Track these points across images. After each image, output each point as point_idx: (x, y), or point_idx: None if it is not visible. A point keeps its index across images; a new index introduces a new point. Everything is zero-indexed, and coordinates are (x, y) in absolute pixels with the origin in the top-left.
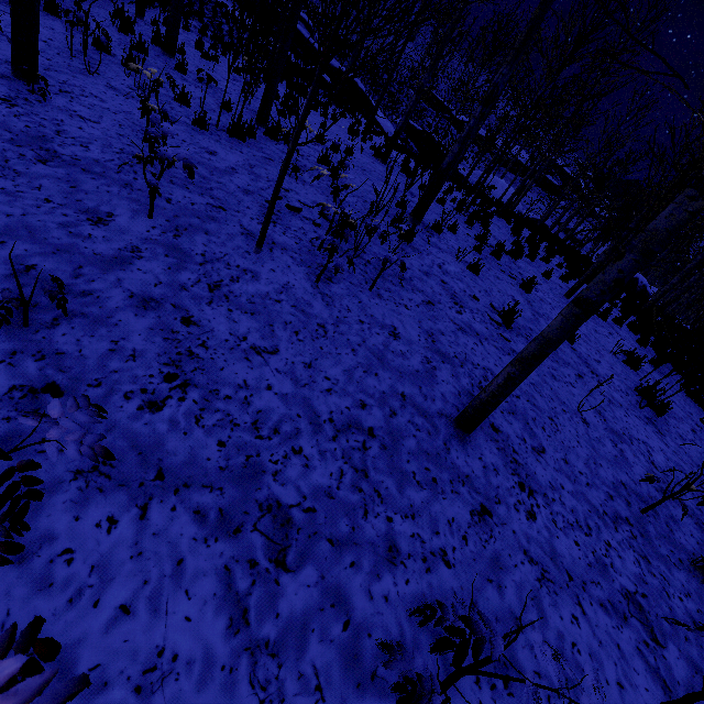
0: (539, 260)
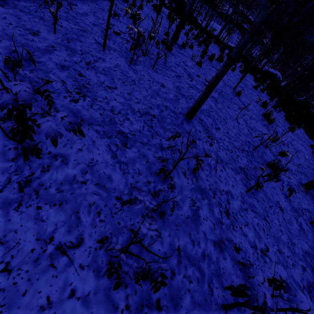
0: None
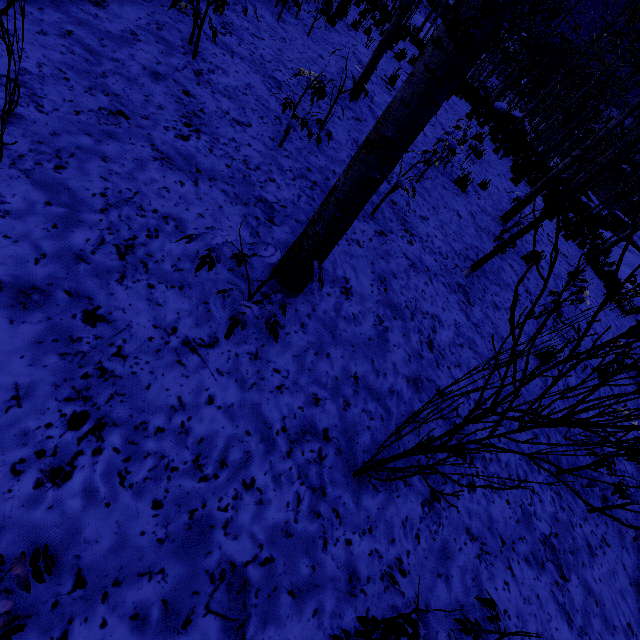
0: None
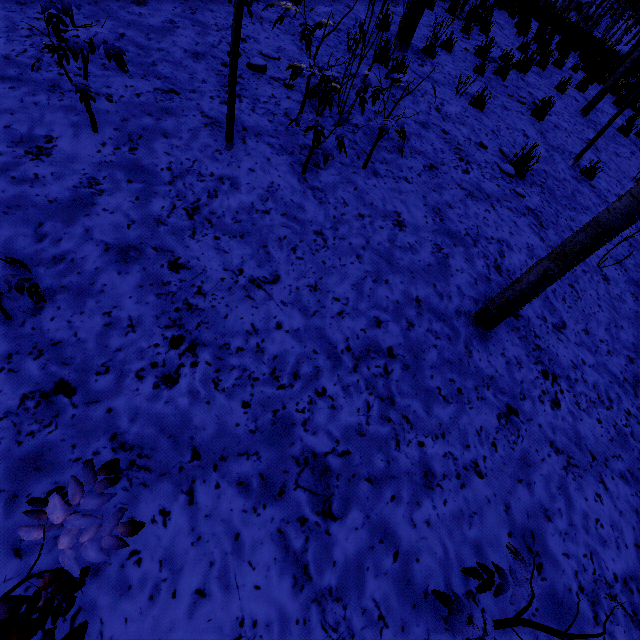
0: (550, 65)
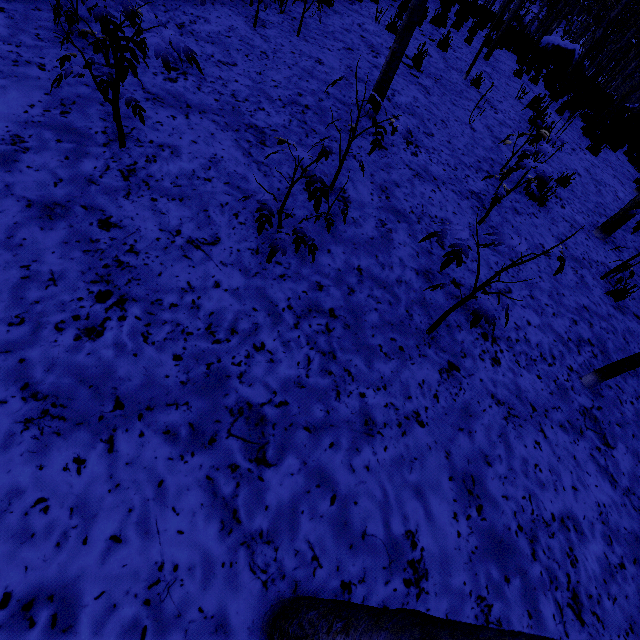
0: (466, 32)
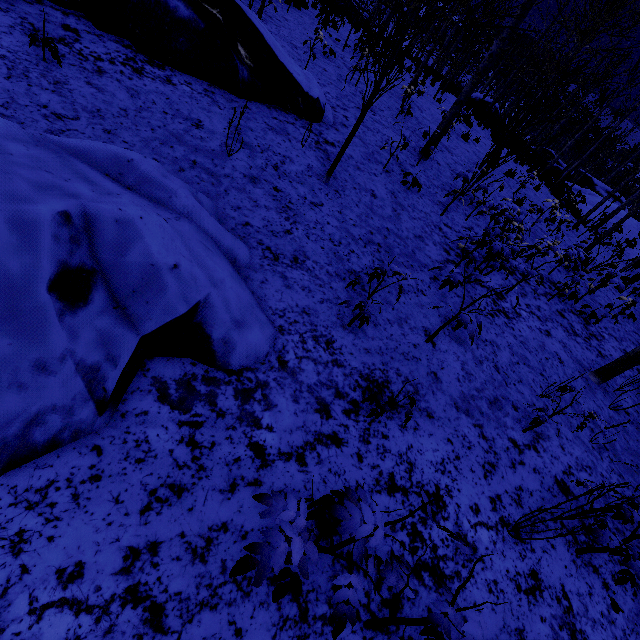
0: (430, 81)
